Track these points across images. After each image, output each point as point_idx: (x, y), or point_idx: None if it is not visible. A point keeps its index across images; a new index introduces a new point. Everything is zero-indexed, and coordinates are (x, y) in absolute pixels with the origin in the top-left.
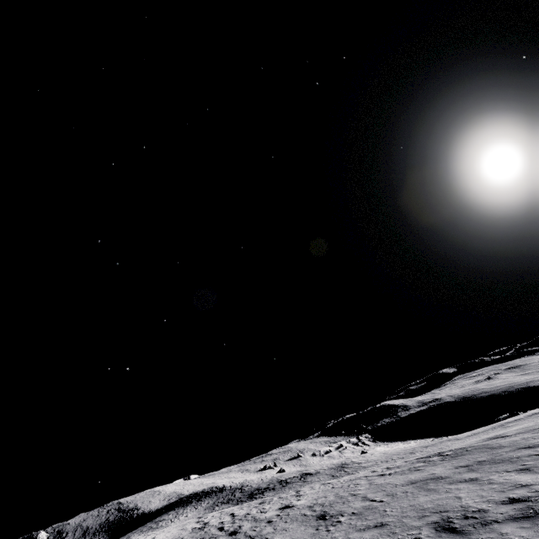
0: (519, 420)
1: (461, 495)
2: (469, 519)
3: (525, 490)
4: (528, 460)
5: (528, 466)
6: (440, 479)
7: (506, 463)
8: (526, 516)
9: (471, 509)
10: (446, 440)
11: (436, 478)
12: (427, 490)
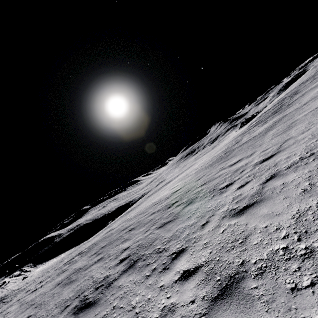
0: (115, 221)
1: (93, 274)
2: (99, 288)
3: (127, 251)
4: (126, 235)
5: (126, 238)
6: (80, 270)
7: (116, 241)
8: (130, 266)
9: (99, 281)
10: (83, 244)
11: (77, 271)
12: (70, 283)
